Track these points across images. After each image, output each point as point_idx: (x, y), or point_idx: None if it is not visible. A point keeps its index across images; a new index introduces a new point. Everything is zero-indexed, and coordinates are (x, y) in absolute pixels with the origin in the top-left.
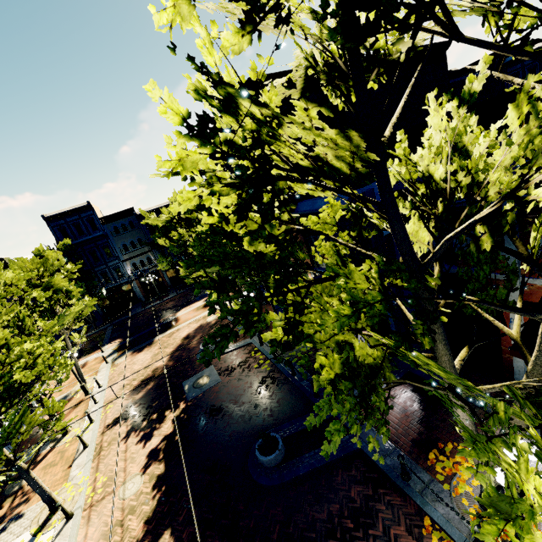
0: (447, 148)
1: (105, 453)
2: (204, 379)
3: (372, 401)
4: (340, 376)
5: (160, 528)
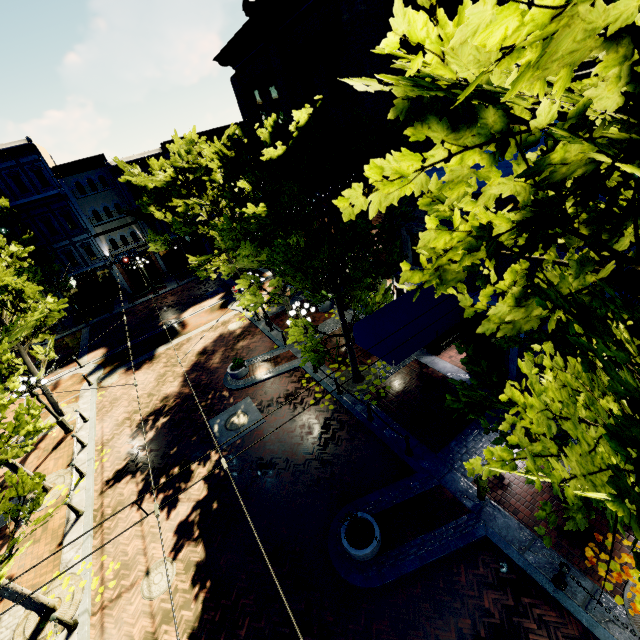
0: None
1: (110, 525)
2: (240, 418)
3: None
4: None
5: None
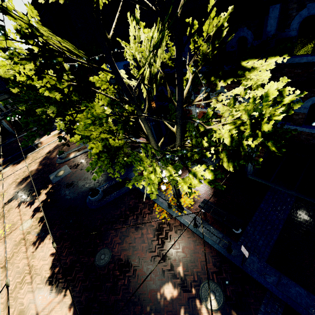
0: (149, 43)
1: (7, 215)
2: (62, 172)
3: (118, 160)
4: (101, 151)
5: (45, 235)
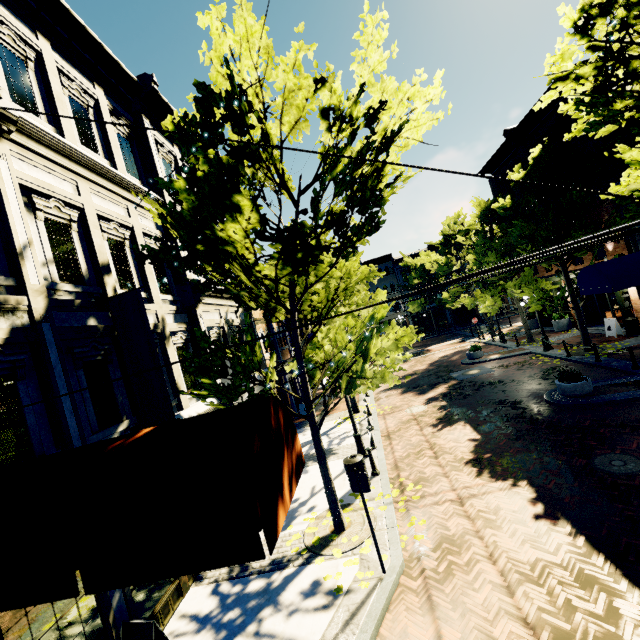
0: None
1: (384, 399)
2: (474, 371)
3: None
4: None
5: (453, 421)
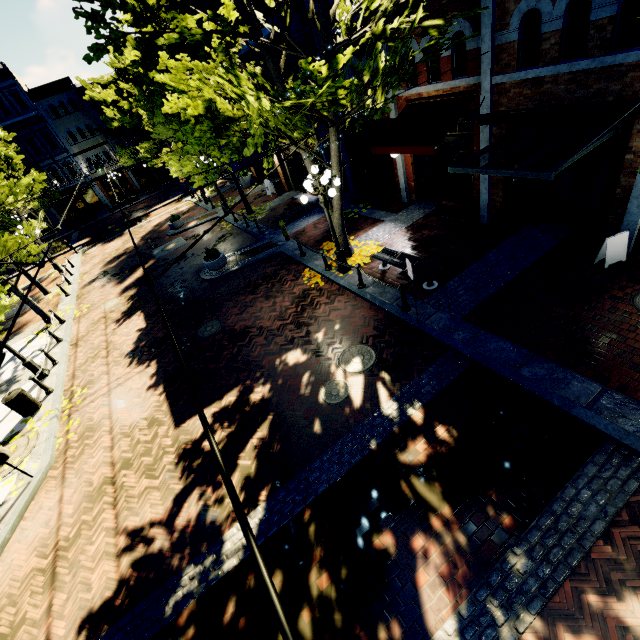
0: None
1: (86, 296)
2: (172, 245)
3: (230, 140)
4: (202, 116)
5: (134, 312)
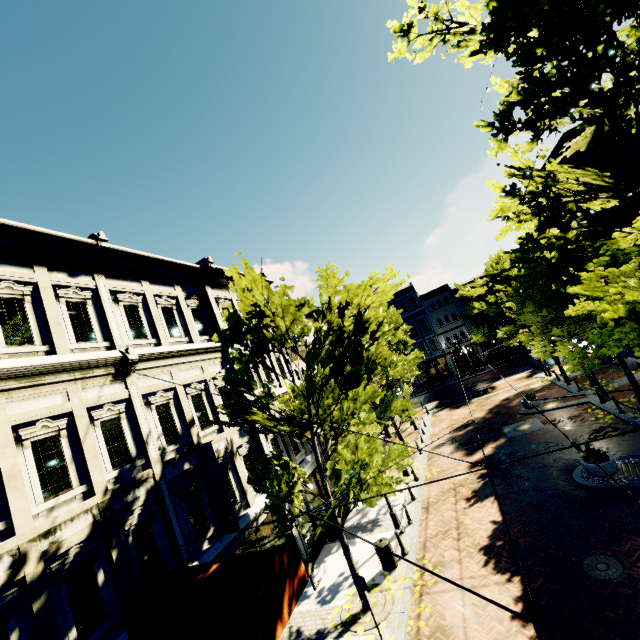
0: None
1: (435, 459)
2: (525, 426)
3: None
4: (623, 318)
5: (485, 495)
